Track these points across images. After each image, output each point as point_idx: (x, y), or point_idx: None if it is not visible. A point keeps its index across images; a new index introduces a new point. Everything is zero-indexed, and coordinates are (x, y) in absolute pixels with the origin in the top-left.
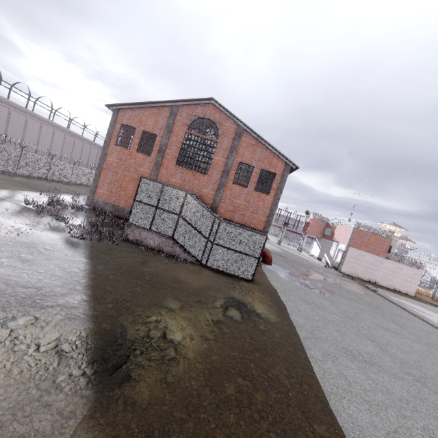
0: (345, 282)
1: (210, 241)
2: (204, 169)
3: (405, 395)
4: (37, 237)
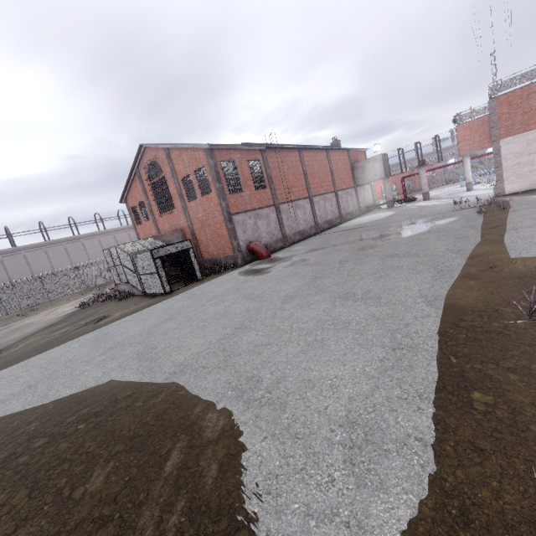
0: (426, 223)
1: (137, 275)
2: (172, 204)
3: (63, 360)
4: (61, 314)
